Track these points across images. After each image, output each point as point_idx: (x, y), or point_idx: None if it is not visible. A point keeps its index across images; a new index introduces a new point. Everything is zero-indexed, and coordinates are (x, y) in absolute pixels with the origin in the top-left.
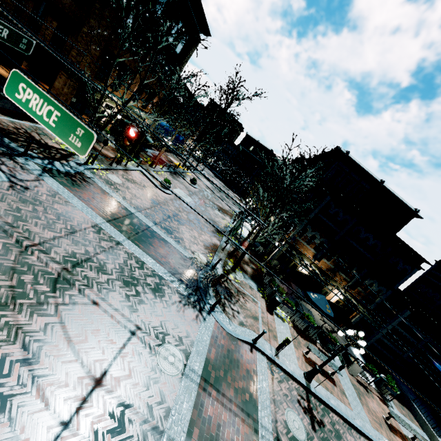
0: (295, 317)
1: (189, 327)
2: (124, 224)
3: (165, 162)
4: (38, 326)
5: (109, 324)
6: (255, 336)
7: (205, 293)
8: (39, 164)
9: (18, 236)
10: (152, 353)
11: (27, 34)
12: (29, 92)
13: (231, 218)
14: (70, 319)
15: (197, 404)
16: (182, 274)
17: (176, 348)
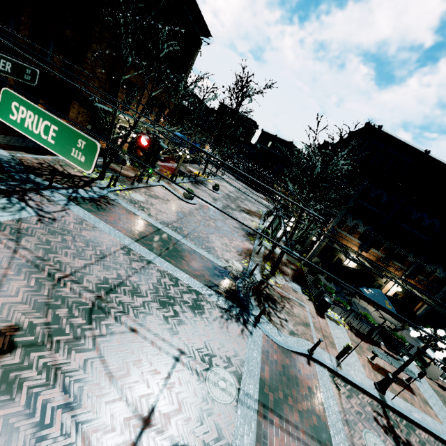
0: (351, 318)
1: (236, 344)
2: (153, 242)
3: (185, 173)
4: (77, 364)
5: (151, 351)
6: (310, 346)
7: (247, 303)
8: (64, 194)
9: (50, 269)
10: (200, 379)
11: (30, 64)
12: (23, 110)
13: (260, 219)
14: (109, 351)
15: (259, 436)
16: (220, 286)
17: (225, 370)
